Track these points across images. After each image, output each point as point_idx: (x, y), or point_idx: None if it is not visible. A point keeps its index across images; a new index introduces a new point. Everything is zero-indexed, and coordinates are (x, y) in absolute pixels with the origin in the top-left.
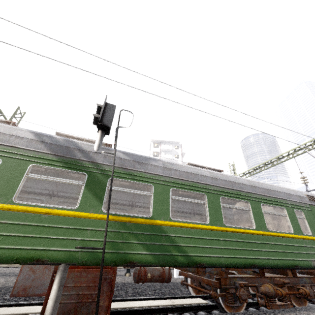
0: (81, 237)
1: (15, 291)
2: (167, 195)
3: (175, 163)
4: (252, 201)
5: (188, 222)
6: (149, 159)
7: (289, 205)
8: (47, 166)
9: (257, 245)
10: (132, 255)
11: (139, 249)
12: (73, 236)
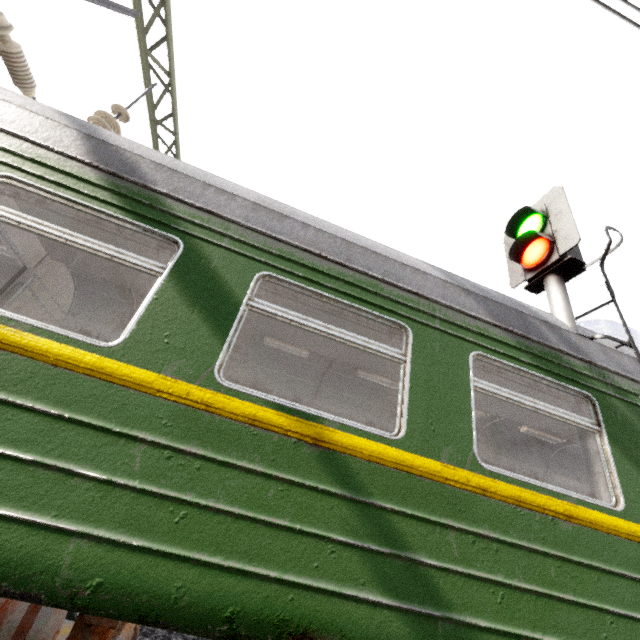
0: None
1: None
2: None
3: None
4: None
5: None
6: None
7: None
8: (504, 361)
9: None
10: None
11: None
12: None
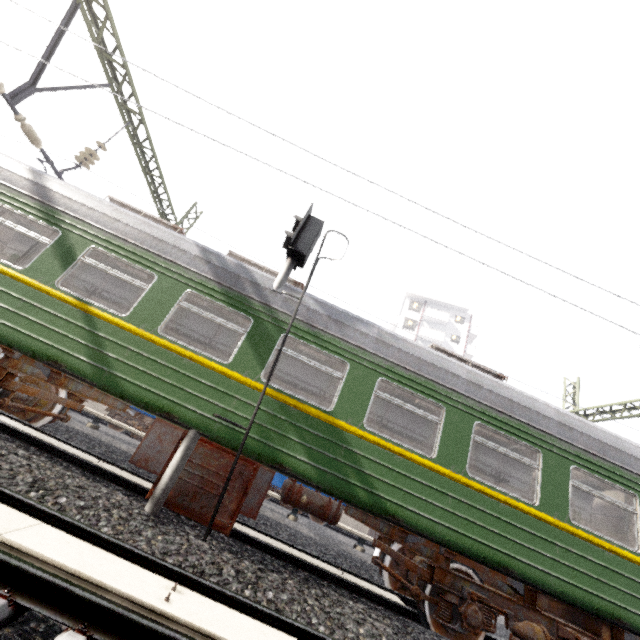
0: (224, 404)
1: (136, 457)
2: (370, 386)
3: (403, 338)
4: (550, 453)
5: (393, 443)
6: (357, 320)
7: None
8: (205, 297)
9: (530, 538)
10: (286, 456)
11: (298, 452)
12: (214, 399)
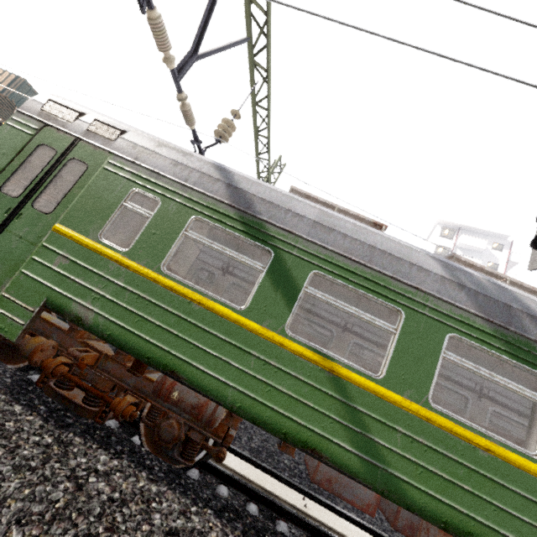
0: None
1: (318, 477)
2: None
3: None
4: None
5: None
6: None
7: None
8: (475, 343)
9: None
10: None
11: None
12: None
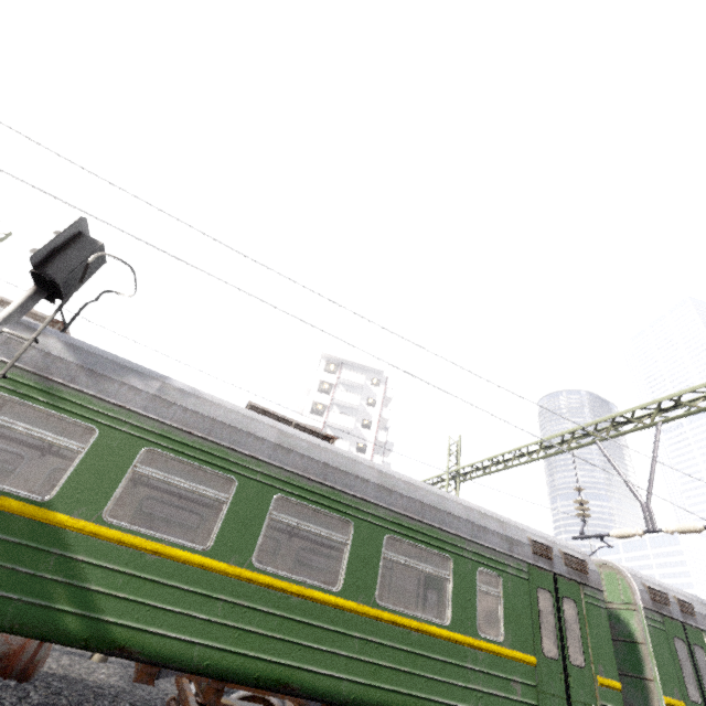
0: None
1: None
2: (127, 460)
3: (201, 395)
4: (364, 523)
5: (148, 536)
6: (133, 371)
7: (469, 554)
8: None
9: (324, 636)
10: None
11: None
12: None
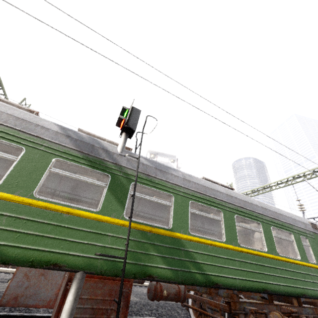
0: (101, 243)
1: (5, 299)
2: (186, 207)
3: (193, 176)
4: (263, 223)
5: (205, 238)
6: (169, 168)
7: (296, 231)
8: (71, 162)
9: (269, 269)
10: (152, 268)
11: (159, 262)
12: (93, 240)
